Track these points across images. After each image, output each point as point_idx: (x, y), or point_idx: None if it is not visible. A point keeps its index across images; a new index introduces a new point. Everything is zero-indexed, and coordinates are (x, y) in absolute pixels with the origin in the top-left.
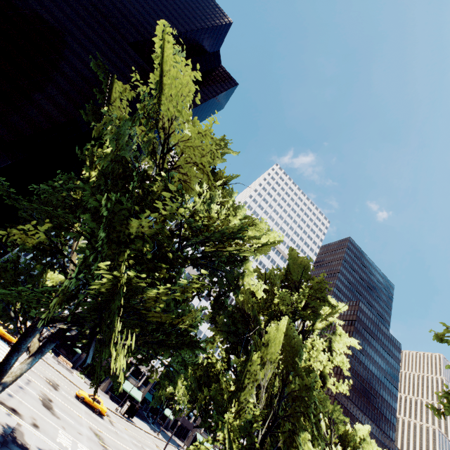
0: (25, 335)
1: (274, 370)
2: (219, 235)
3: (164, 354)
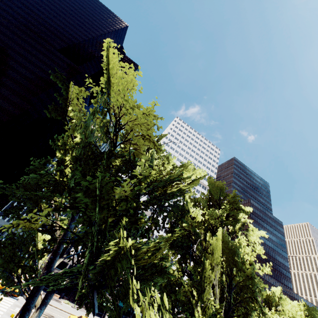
0: (32, 295)
1: (220, 270)
2: (164, 182)
3: (147, 284)
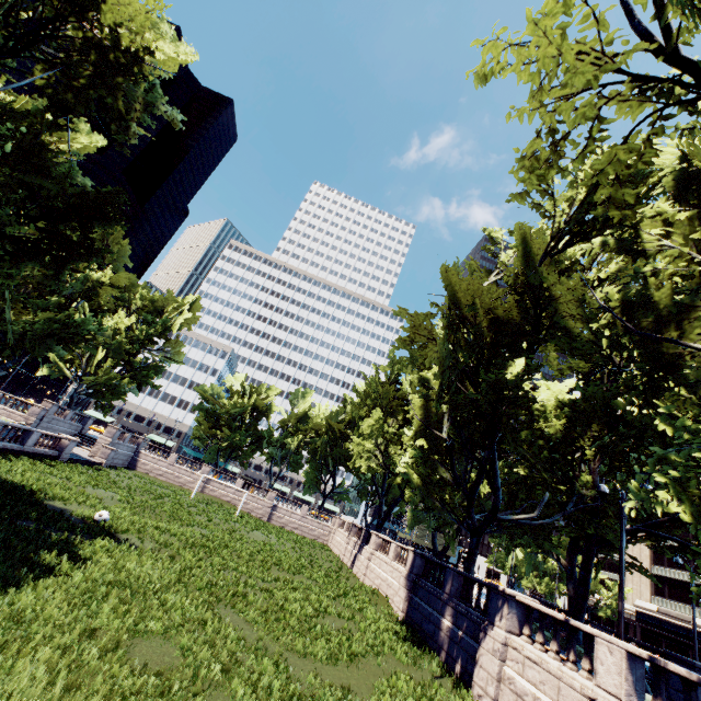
0: None
1: None
2: None
3: None
